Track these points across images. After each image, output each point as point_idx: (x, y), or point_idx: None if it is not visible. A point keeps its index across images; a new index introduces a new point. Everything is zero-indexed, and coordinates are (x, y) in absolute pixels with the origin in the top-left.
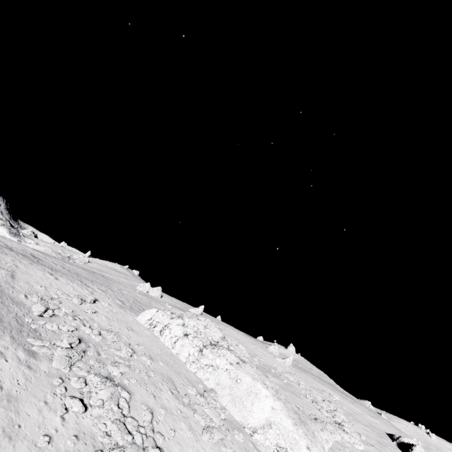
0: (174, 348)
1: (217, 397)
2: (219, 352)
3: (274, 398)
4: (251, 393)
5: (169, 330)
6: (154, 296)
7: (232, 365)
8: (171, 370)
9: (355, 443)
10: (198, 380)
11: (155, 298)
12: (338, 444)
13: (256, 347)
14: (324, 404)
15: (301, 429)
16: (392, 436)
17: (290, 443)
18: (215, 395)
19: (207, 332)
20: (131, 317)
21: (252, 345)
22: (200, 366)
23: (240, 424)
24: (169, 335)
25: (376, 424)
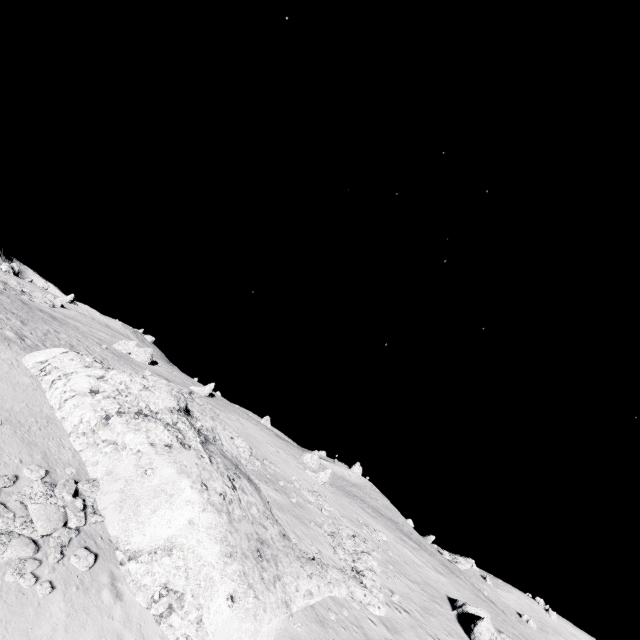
0: (60, 409)
1: (95, 493)
2: (142, 425)
3: (205, 507)
4: (162, 494)
5: (65, 381)
6: (137, 360)
7: (153, 446)
8: (15, 436)
9: (371, 605)
10: (76, 462)
11: (136, 362)
12: (334, 602)
13: (280, 451)
14: (350, 541)
15: (238, 564)
16: (454, 603)
17: (197, 586)
18: (92, 489)
19: (142, 396)
20: (9, 354)
21: (274, 447)
22: (94, 441)
23: (113, 542)
24: (61, 387)
25: (436, 583)
